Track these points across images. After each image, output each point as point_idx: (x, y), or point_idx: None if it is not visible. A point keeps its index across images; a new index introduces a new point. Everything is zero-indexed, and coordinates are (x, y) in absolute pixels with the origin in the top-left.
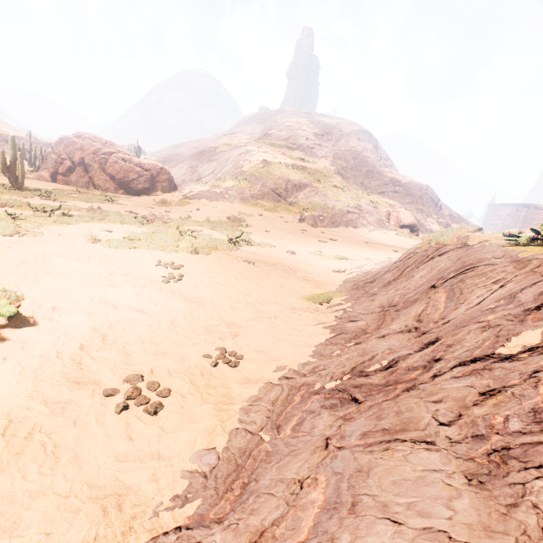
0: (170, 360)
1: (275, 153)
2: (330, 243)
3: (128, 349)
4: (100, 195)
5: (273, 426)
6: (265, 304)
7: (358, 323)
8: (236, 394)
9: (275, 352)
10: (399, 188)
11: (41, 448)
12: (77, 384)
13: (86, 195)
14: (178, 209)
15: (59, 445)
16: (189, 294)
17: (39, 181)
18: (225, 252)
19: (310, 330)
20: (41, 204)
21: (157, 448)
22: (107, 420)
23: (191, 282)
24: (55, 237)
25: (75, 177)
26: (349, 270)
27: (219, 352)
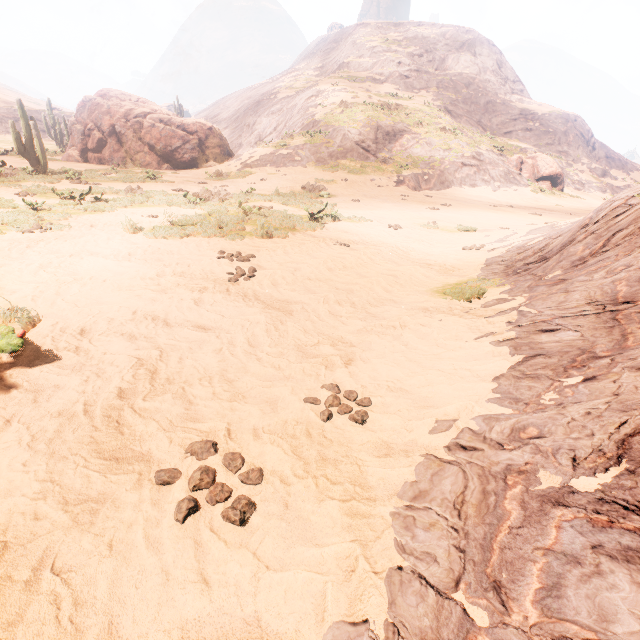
0: (255, 409)
1: (356, 90)
2: (443, 210)
3: (189, 394)
4: (141, 173)
5: (482, 580)
6: (378, 305)
7: (562, 335)
8: (375, 480)
9: (422, 391)
10: (533, 124)
11: (50, 610)
12: (115, 463)
13: (123, 174)
14: (238, 183)
15: (83, 598)
16: (268, 297)
17: (68, 162)
18: (306, 233)
19: (472, 348)
20: (69, 189)
21: (254, 609)
22: (163, 537)
23: (268, 279)
24: (86, 229)
25: (108, 153)
26: (490, 245)
27: (329, 393)
